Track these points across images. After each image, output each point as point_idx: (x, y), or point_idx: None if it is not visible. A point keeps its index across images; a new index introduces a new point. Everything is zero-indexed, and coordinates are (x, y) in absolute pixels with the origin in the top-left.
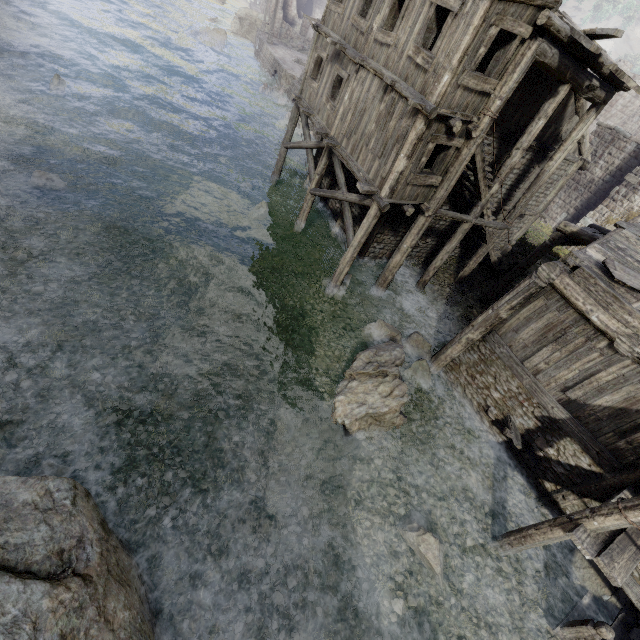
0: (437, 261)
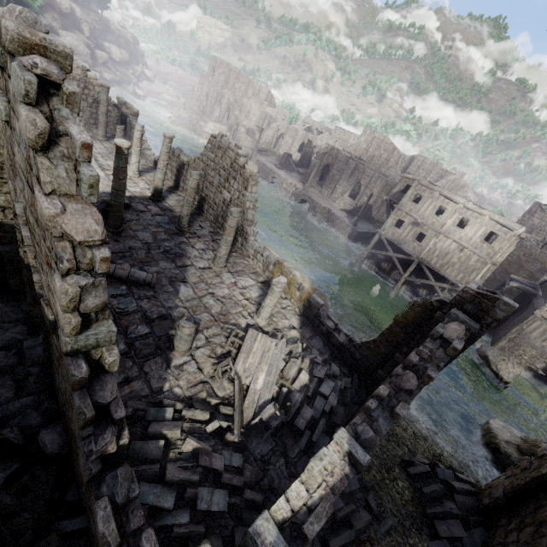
0: None
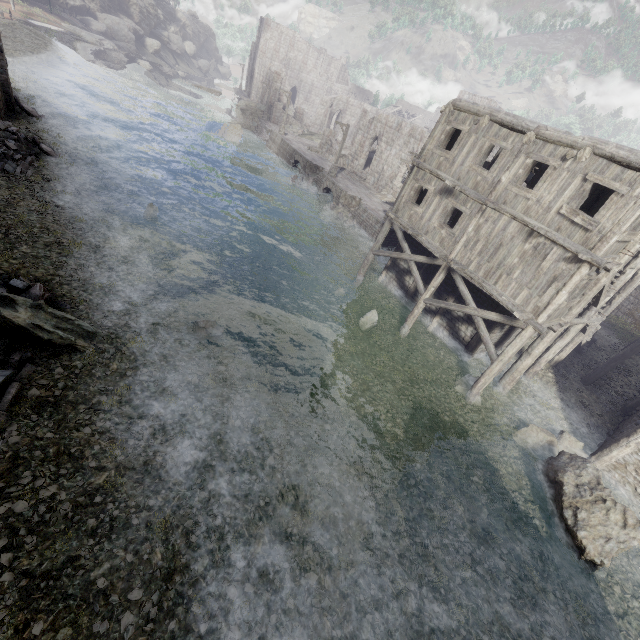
0: (549, 355)
